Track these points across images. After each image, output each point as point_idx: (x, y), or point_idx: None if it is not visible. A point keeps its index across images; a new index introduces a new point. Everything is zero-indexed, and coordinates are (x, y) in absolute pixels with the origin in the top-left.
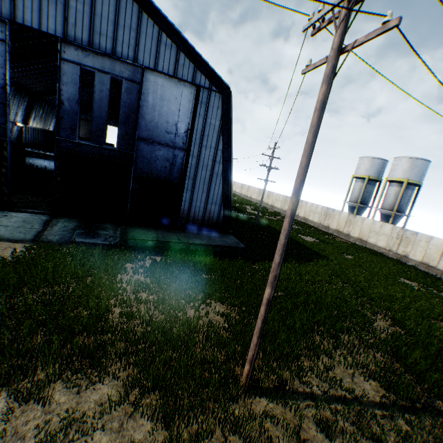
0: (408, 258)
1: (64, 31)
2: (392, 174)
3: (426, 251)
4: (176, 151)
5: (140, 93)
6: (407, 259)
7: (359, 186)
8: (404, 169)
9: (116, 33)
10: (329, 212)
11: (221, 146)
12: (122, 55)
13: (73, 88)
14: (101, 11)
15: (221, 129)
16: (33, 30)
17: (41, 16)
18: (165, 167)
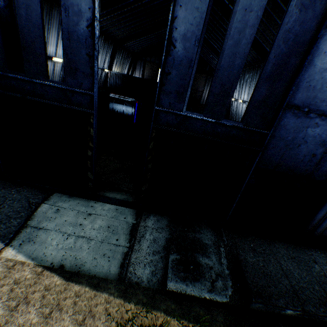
0: None
1: None
2: None
3: None
4: None
5: None
6: None
7: None
8: None
9: None
10: None
11: None
12: None
13: (196, 10)
14: None
15: None
16: None
17: None
18: (311, 156)
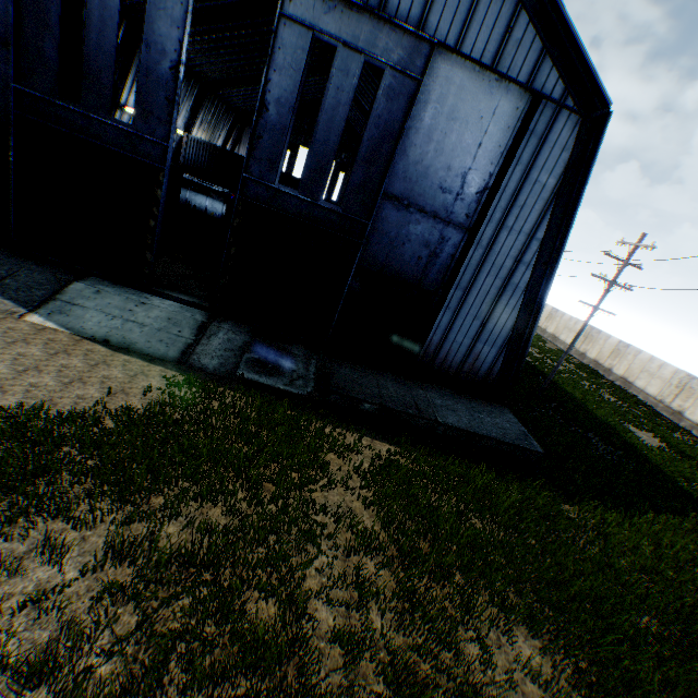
0: None
1: None
2: None
3: None
4: (447, 230)
5: (413, 101)
6: None
7: None
8: None
9: None
10: (691, 386)
11: (543, 232)
12: (398, 12)
13: (290, 78)
14: None
15: (556, 195)
16: None
17: None
18: (417, 259)
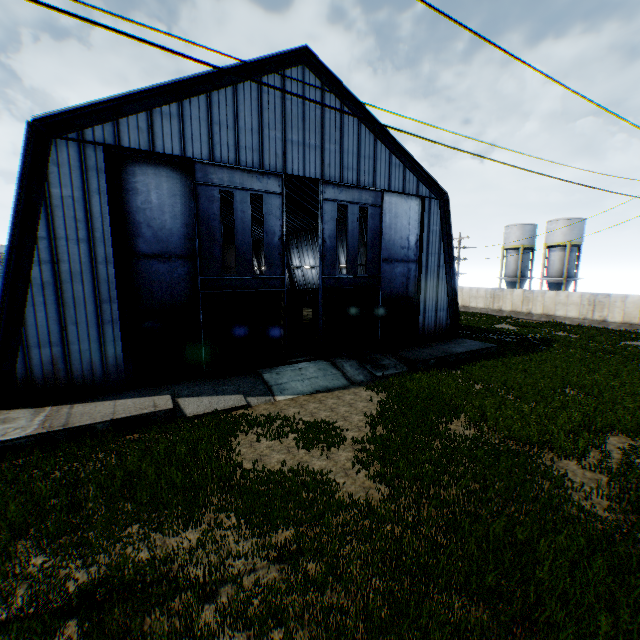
0: (607, 322)
1: (321, 172)
2: (551, 239)
3: (623, 311)
4: (409, 265)
5: (381, 216)
6: (606, 323)
7: (514, 258)
8: (563, 232)
9: (359, 164)
10: (497, 294)
11: (443, 250)
12: (364, 183)
13: (332, 224)
14: (347, 147)
15: (441, 233)
16: (300, 177)
17: (304, 163)
18: (402, 284)
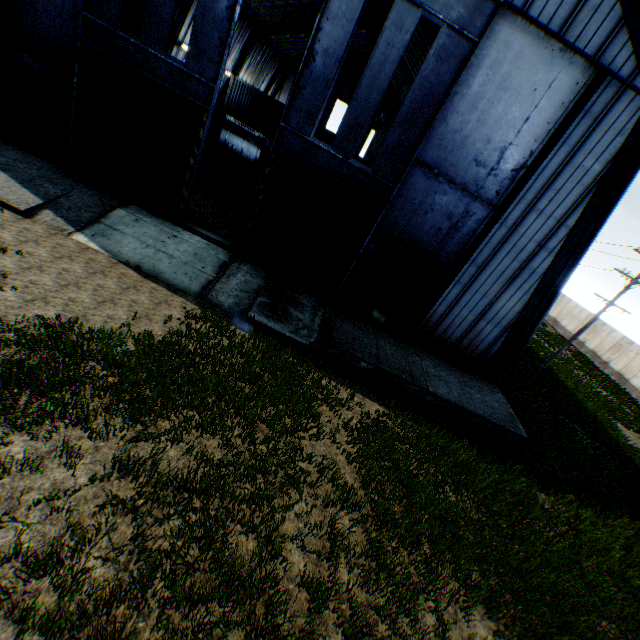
0: None
1: None
2: None
3: None
4: (473, 205)
5: (464, 64)
6: None
7: None
8: None
9: None
10: None
11: (575, 220)
12: None
13: (342, 29)
14: None
15: (598, 183)
16: None
17: None
18: (437, 229)
